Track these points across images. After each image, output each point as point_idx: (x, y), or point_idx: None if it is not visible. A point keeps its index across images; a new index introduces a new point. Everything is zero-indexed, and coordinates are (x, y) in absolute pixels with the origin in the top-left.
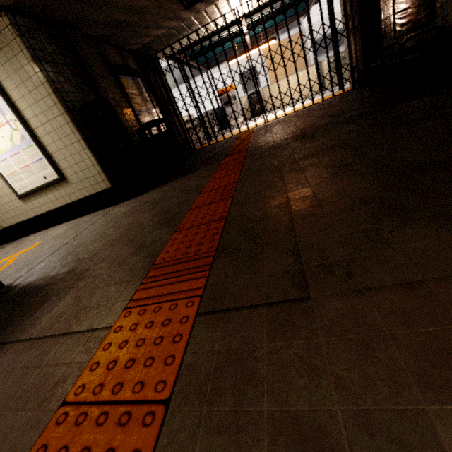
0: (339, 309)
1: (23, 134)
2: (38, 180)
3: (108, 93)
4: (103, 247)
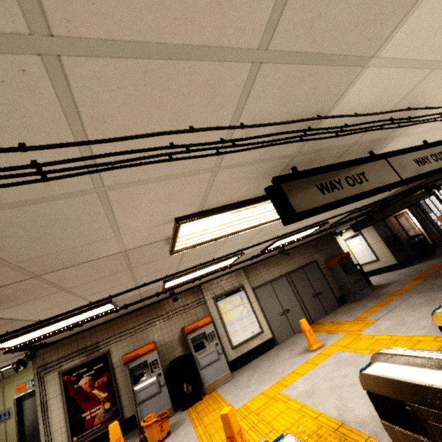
0: (439, 278)
1: (366, 246)
2: (368, 260)
3: (394, 229)
4: (400, 278)
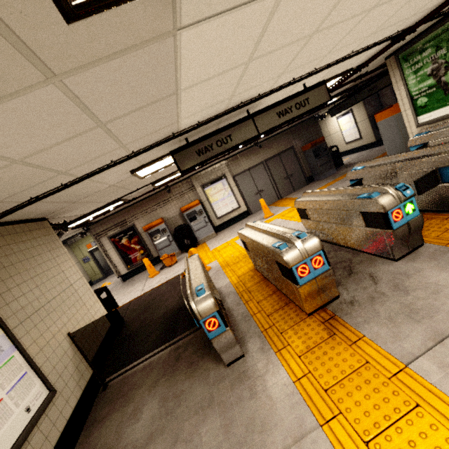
0: None
1: (353, 125)
2: (353, 138)
3: (386, 104)
4: (365, 158)
